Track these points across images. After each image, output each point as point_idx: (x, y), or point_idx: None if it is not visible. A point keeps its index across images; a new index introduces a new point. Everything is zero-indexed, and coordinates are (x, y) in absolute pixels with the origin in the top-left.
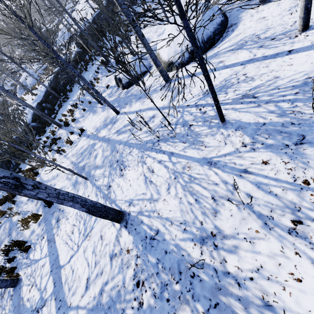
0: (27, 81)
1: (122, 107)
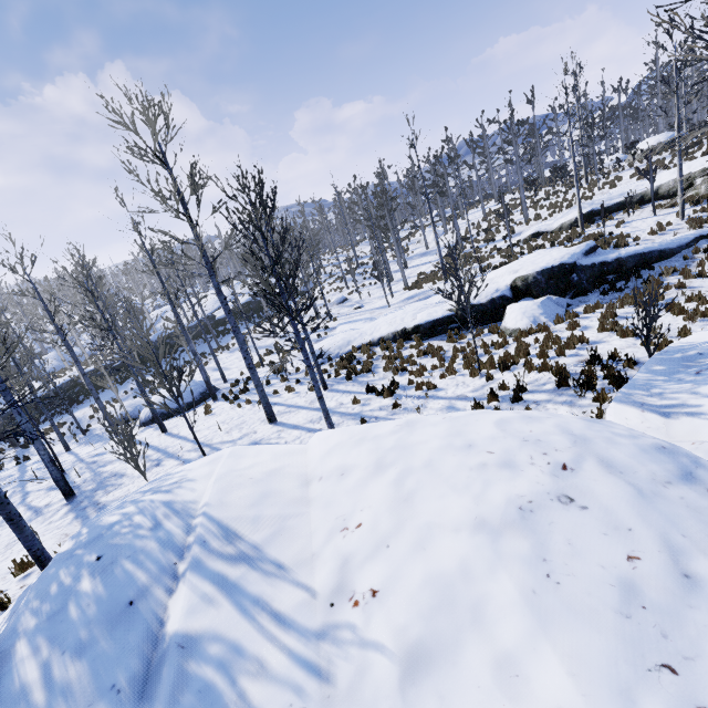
0: (46, 364)
1: (81, 445)
